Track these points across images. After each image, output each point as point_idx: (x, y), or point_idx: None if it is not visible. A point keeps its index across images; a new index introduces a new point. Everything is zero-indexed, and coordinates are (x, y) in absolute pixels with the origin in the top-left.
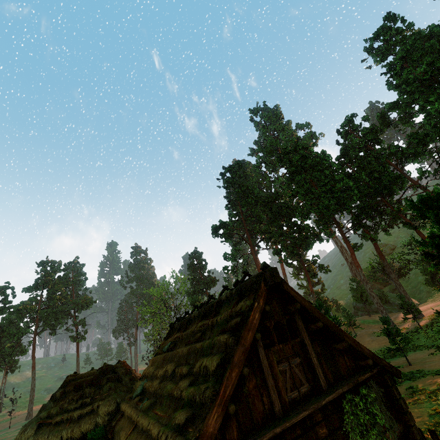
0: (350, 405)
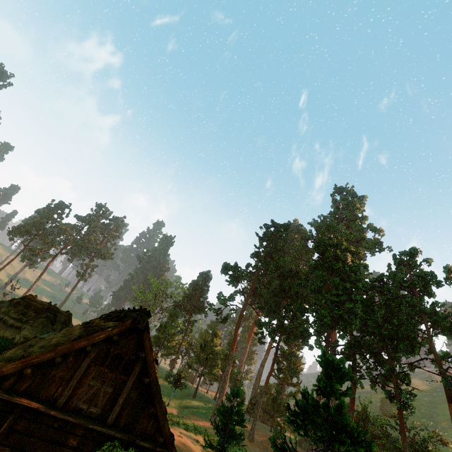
0: (112, 449)
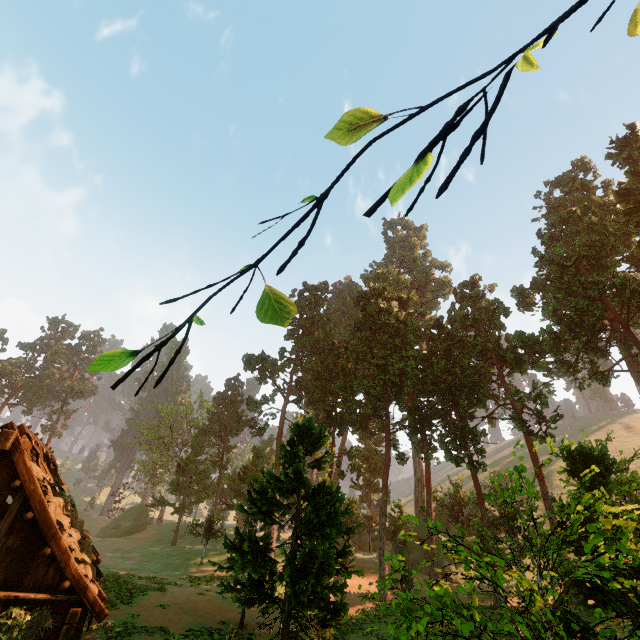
0: None
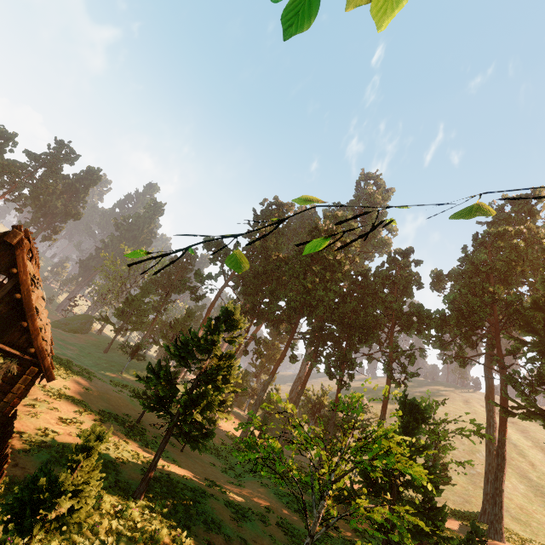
0: None
